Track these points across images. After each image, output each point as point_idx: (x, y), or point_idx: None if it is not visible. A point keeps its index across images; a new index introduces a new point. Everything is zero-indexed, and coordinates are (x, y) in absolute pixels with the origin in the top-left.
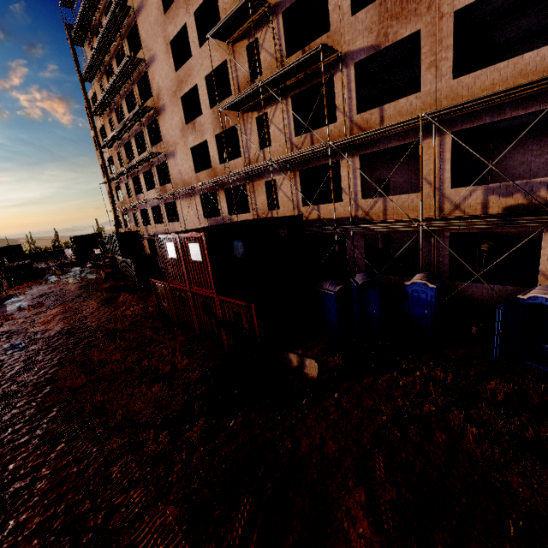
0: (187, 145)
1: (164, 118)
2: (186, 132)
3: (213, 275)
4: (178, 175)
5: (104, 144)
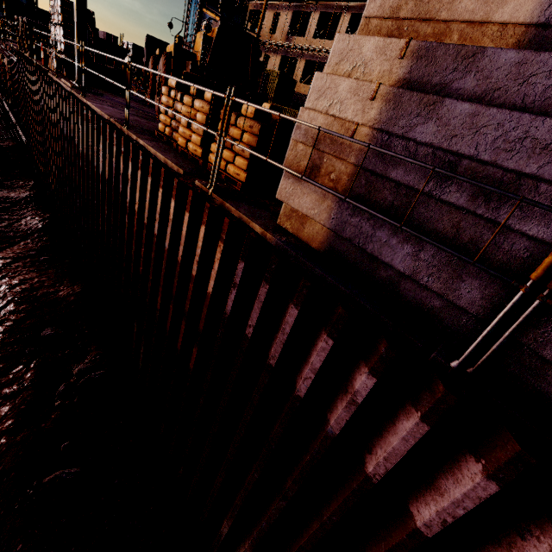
0: None
1: None
2: None
3: None
4: None
5: None
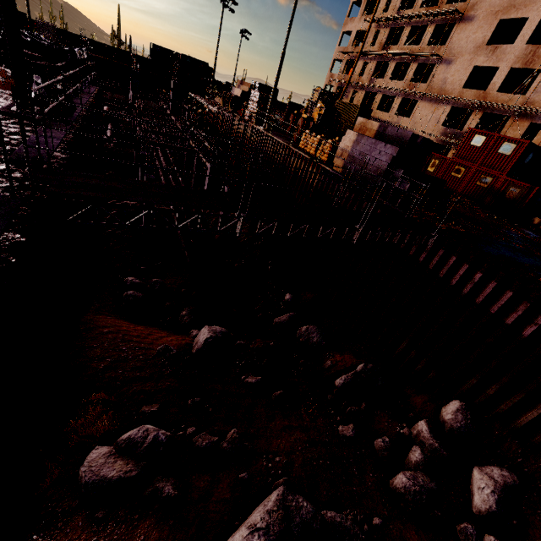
0: (473, 62)
1: (465, 28)
2: (481, 51)
3: (512, 165)
4: (440, 82)
5: (375, 19)
